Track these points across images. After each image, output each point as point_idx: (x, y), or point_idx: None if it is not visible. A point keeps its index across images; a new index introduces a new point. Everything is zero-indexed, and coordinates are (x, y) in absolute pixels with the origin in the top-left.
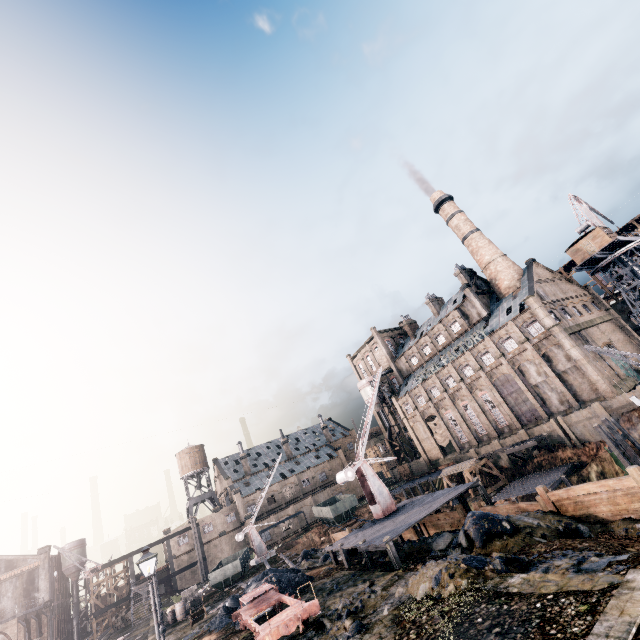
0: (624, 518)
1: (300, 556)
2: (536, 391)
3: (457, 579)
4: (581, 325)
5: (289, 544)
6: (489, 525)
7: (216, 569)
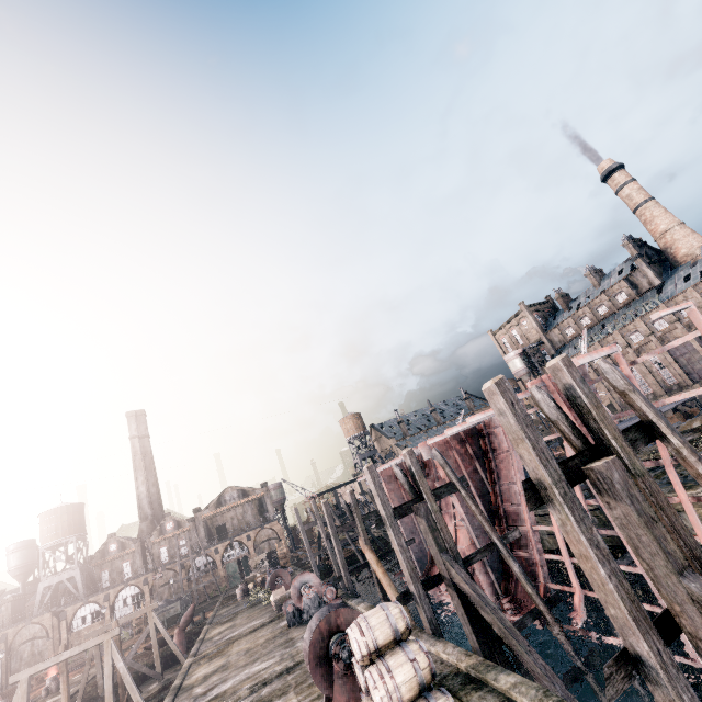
0: None
1: None
2: None
3: None
4: None
5: None
6: None
7: None
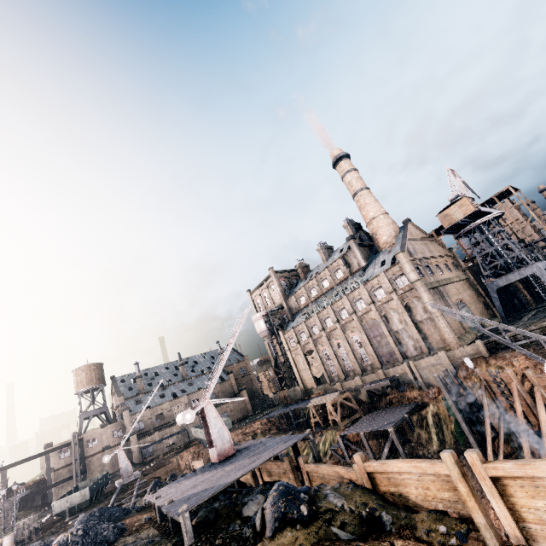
0: (431, 510)
1: (147, 488)
2: (396, 336)
3: None
4: (440, 282)
5: (162, 463)
6: (286, 508)
7: (67, 495)
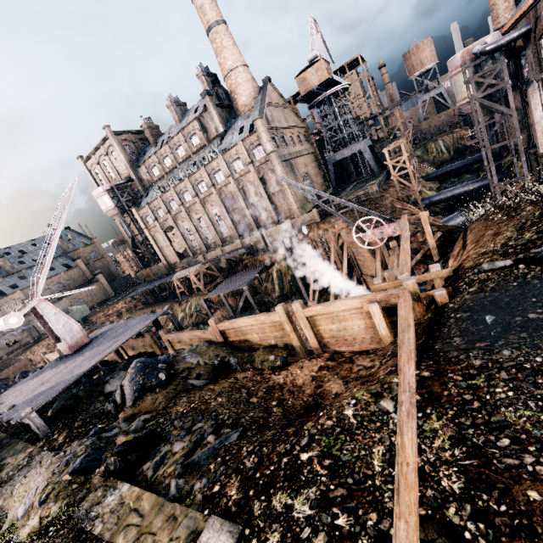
0: (266, 347)
1: None
2: (252, 209)
3: (49, 504)
4: (292, 154)
5: (6, 364)
6: (144, 380)
7: None
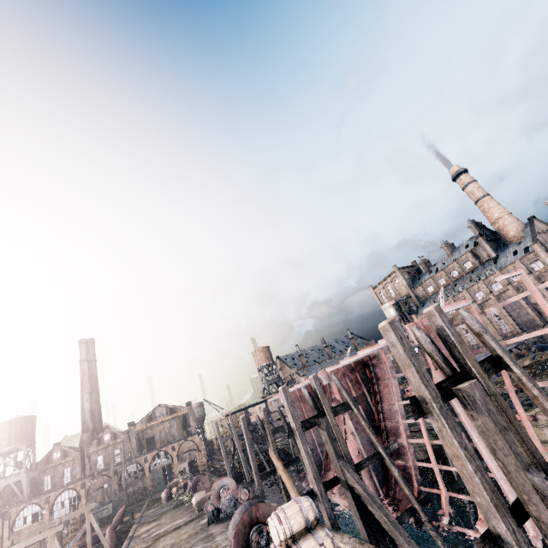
0: None
1: None
2: (535, 307)
3: (545, 355)
4: None
5: None
6: (546, 347)
7: None
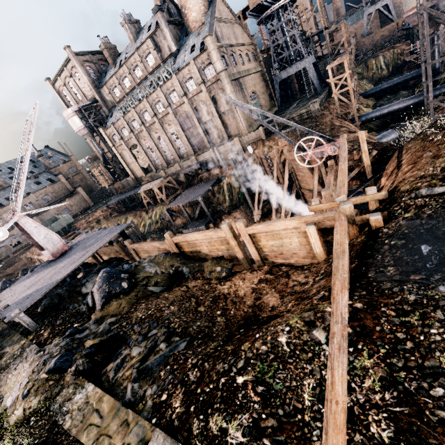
0: (213, 259)
1: None
2: (205, 127)
3: (31, 397)
4: (241, 73)
5: (11, 262)
6: (110, 288)
7: None
